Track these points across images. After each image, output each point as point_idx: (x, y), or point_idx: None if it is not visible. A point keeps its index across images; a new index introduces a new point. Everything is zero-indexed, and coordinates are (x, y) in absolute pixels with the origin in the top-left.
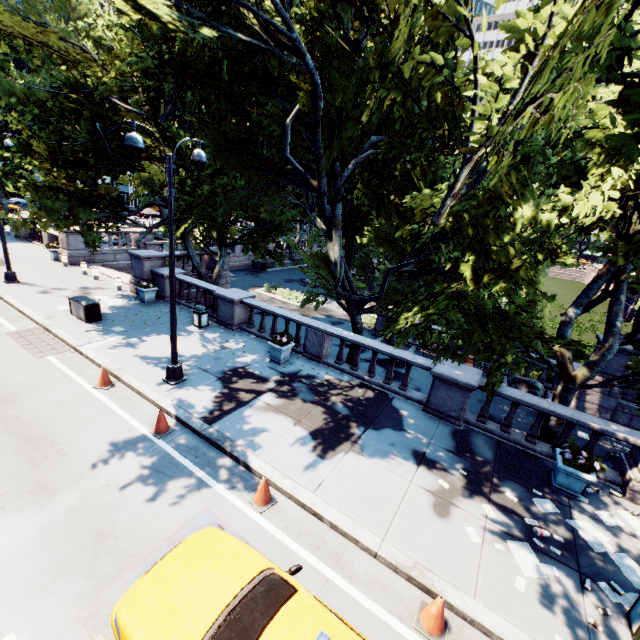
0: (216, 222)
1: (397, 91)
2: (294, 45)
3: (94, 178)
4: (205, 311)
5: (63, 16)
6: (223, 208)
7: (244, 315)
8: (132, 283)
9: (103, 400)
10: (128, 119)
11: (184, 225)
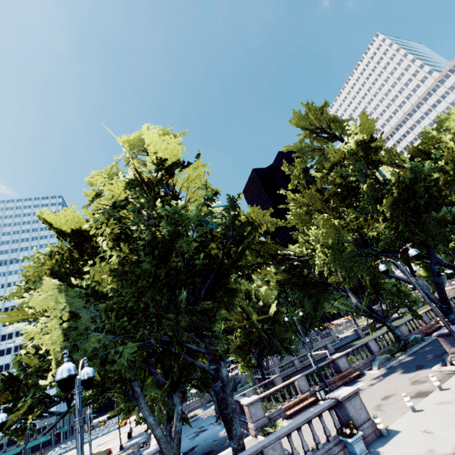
0: None
1: None
2: None
3: None
4: None
5: None
6: None
7: None
8: None
9: None
10: None
11: None
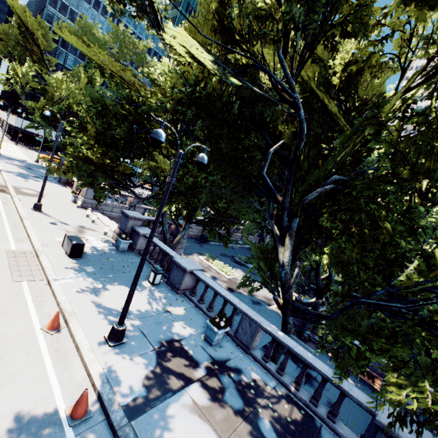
0: (191, 206)
1: (386, 145)
2: (293, 101)
3: (118, 157)
4: (161, 272)
5: (139, 65)
6: (203, 199)
7: (190, 283)
8: (115, 232)
9: (42, 347)
10: (155, 127)
11: (169, 204)
